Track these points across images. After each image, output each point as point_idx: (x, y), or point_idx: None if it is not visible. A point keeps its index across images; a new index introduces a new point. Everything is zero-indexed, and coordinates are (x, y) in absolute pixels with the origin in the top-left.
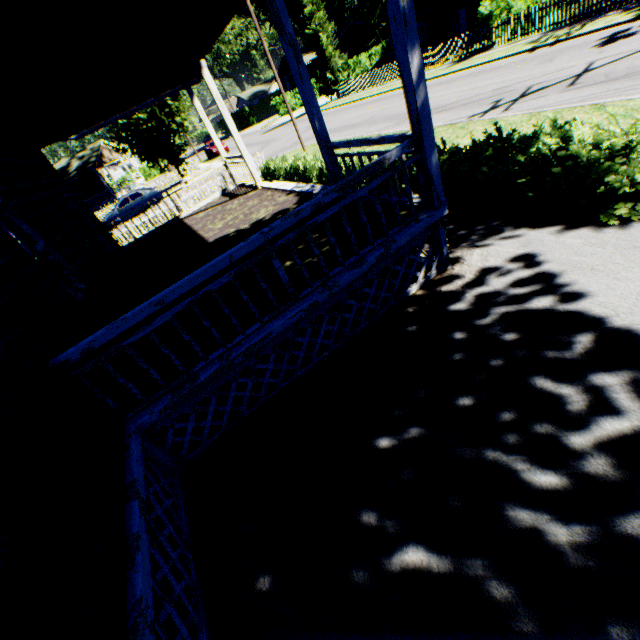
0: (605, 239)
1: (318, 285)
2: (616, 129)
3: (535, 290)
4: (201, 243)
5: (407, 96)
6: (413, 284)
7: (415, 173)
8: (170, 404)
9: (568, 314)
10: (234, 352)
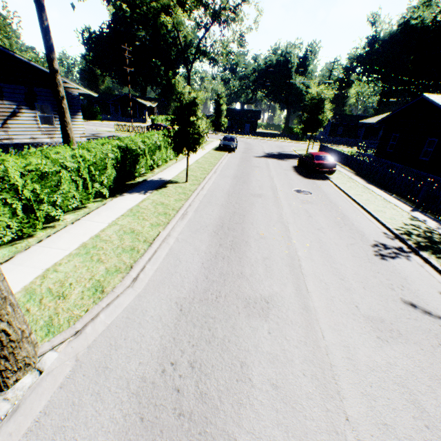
0: None
1: None
2: None
3: None
4: None
5: None
6: None
7: None
8: None
9: None
10: None
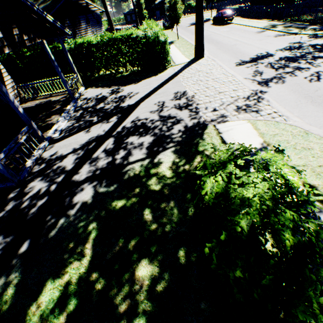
0: None
1: None
2: None
3: None
4: None
5: None
6: None
7: None
8: None
9: None
10: None
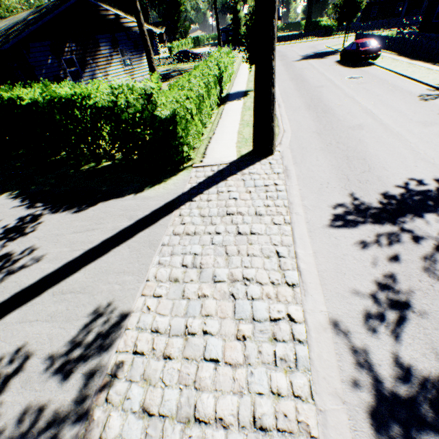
0: None
1: None
2: None
3: None
4: None
5: None
6: None
7: None
8: None
9: None
10: None
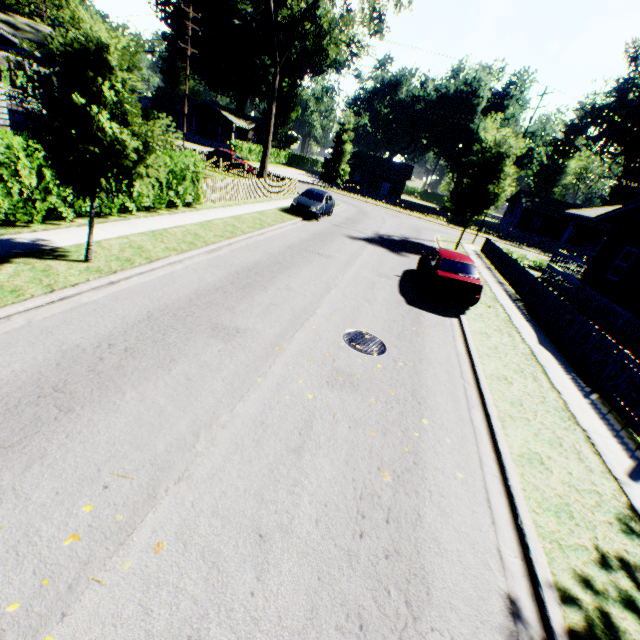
0: None
1: None
2: None
3: None
4: None
5: None
6: None
7: None
8: None
9: None
10: None
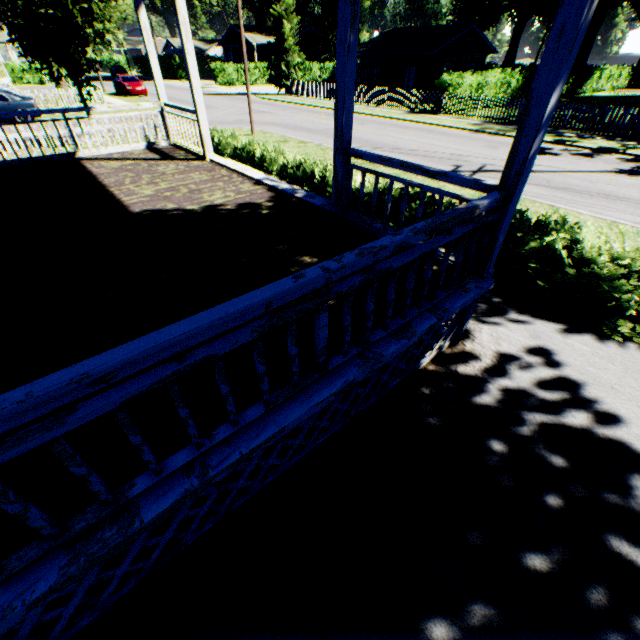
0: (611, 354)
1: (354, 353)
2: (626, 248)
3: (565, 400)
4: (117, 208)
5: (519, 139)
6: (425, 354)
7: (408, 213)
8: (60, 583)
9: (610, 443)
10: (216, 460)
